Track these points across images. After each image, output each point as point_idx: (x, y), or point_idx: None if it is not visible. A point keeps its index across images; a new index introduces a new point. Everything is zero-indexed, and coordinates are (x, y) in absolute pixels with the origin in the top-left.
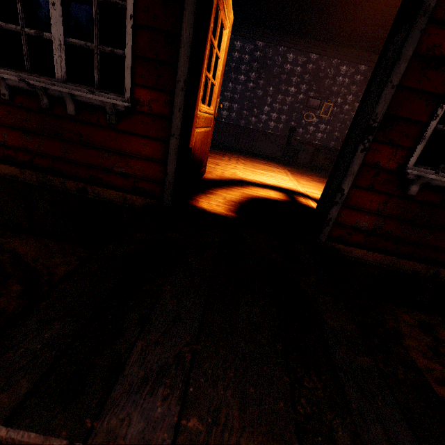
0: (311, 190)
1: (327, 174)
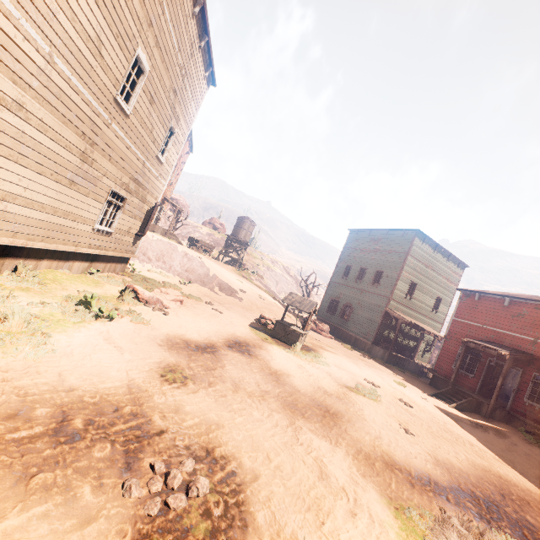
0: None
1: None
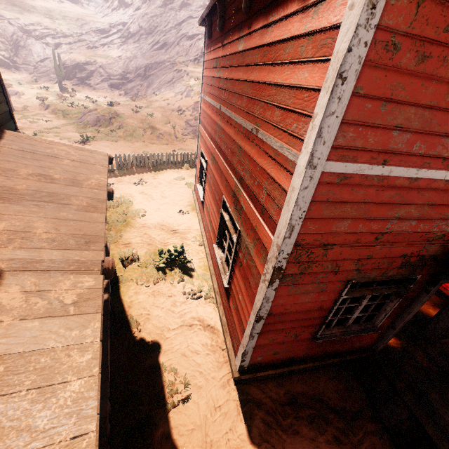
0: None
1: None
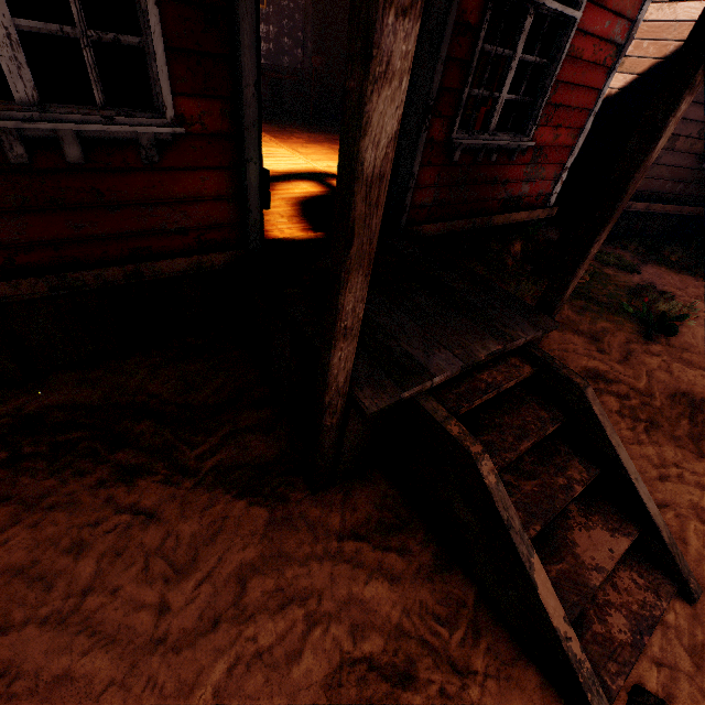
0: (326, 162)
1: (306, 123)
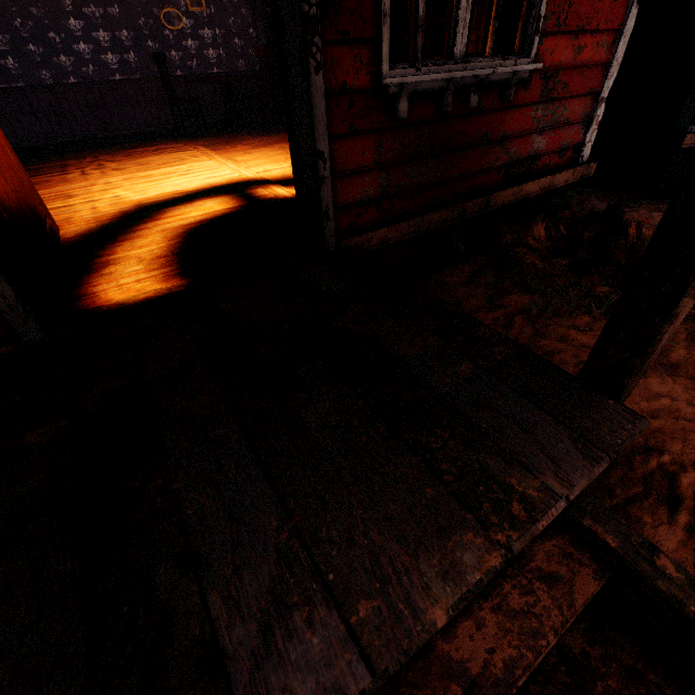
0: (263, 166)
1: (266, 127)
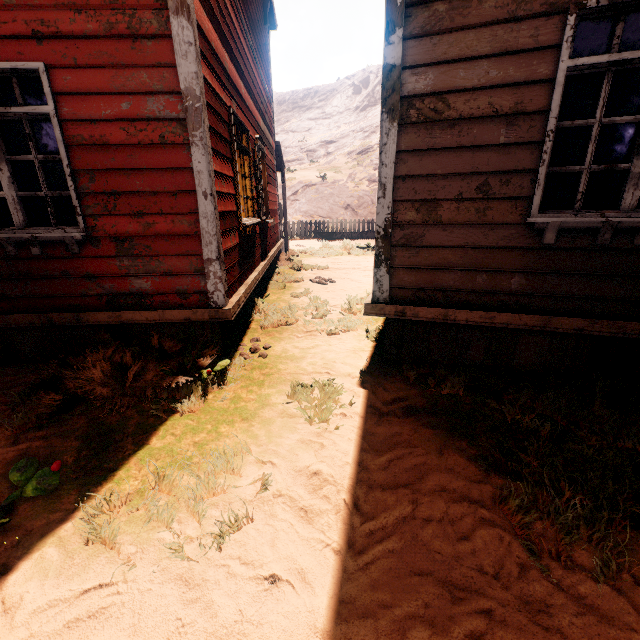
0: None
1: None
